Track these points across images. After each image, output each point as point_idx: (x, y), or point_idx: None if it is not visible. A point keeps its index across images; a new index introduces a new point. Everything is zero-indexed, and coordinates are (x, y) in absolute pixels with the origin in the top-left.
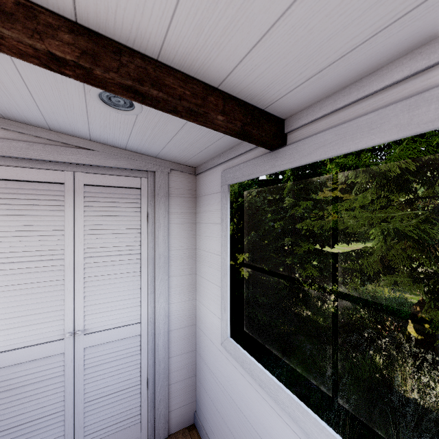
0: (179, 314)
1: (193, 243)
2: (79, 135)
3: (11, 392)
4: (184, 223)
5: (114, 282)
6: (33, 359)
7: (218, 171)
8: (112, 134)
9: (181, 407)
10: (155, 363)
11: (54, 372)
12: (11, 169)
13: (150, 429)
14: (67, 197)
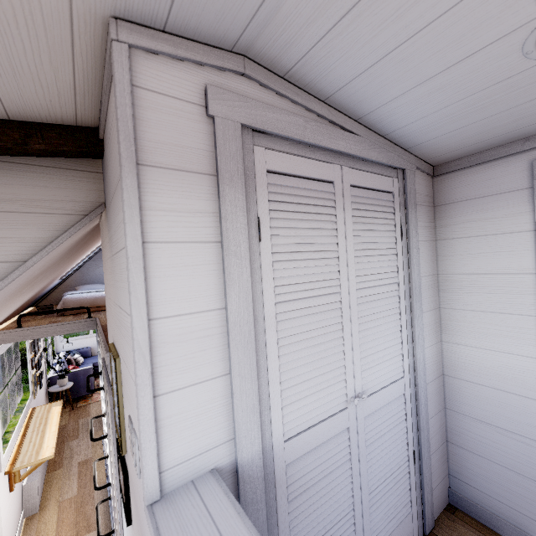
0: (430, 362)
1: (434, 268)
2: (355, 110)
3: (307, 493)
4: (427, 240)
5: (380, 324)
6: (323, 441)
7: (515, 162)
8: (420, 105)
9: (438, 484)
10: (417, 430)
11: (341, 457)
12: (287, 157)
13: (419, 518)
14: (337, 203)
